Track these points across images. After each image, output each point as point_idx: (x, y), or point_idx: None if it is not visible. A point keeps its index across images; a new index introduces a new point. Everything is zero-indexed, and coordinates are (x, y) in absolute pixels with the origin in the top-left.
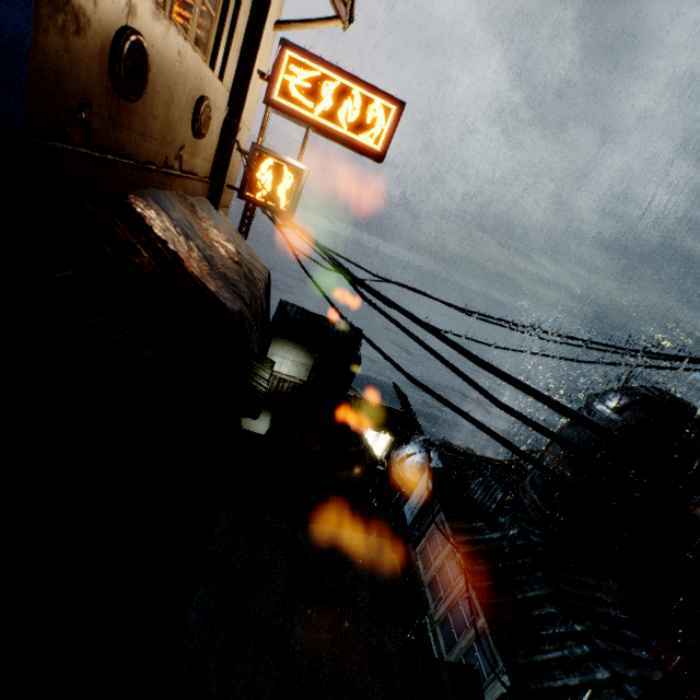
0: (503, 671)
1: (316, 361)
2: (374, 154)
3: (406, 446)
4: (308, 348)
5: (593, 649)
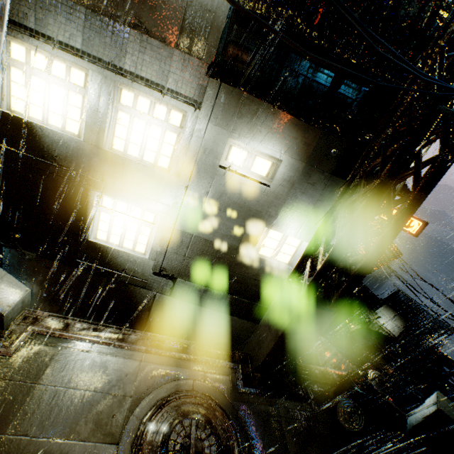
0: None
1: (406, 328)
2: (411, 234)
3: None
4: (403, 319)
5: None
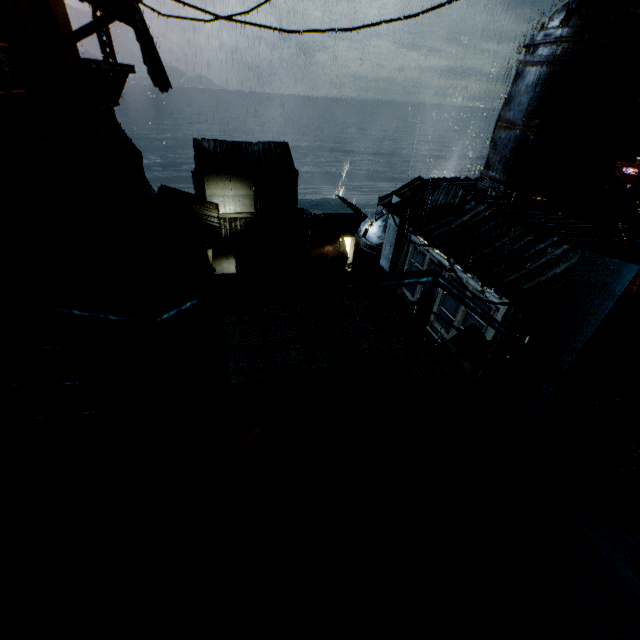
0: (497, 309)
1: (255, 188)
2: None
3: (365, 221)
4: (242, 177)
5: (571, 244)
